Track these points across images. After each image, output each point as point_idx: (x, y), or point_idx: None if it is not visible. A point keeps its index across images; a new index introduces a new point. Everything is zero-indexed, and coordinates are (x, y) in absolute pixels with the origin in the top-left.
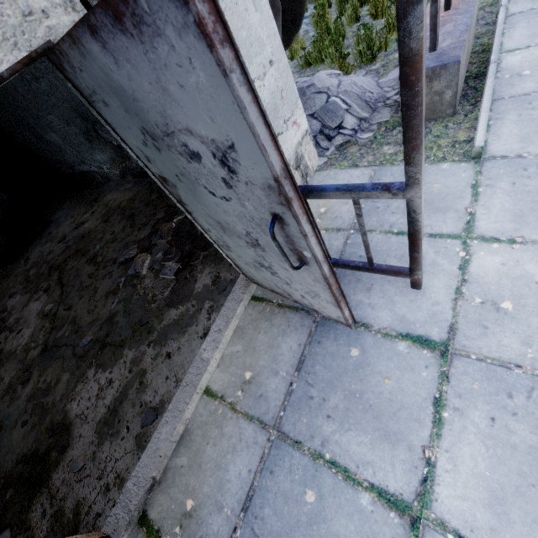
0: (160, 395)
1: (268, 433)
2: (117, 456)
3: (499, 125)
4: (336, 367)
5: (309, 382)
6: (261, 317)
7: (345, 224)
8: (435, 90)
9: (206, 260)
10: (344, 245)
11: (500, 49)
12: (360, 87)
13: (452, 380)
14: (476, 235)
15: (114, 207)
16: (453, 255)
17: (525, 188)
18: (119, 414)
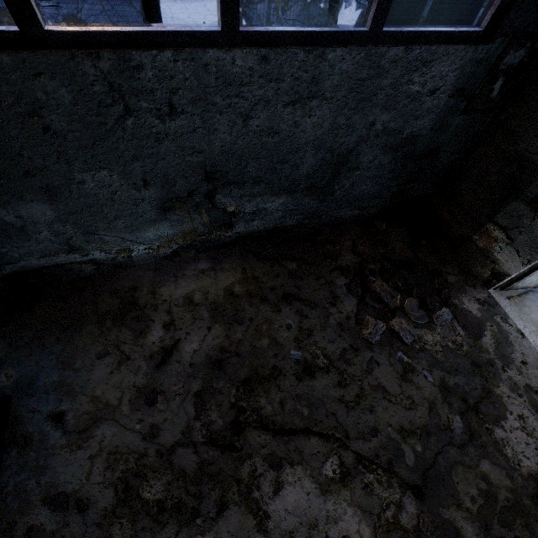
0: None
1: None
2: None
3: None
4: None
5: None
6: (520, 307)
7: None
8: None
9: (453, 294)
10: None
11: None
12: None
13: None
14: None
15: (223, 299)
16: None
17: None
18: None
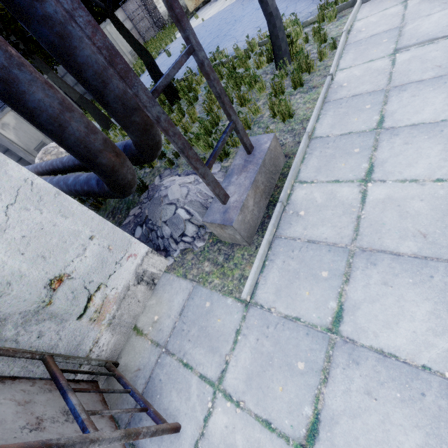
0: None
1: None
2: None
3: (270, 268)
4: None
5: None
6: None
7: (162, 340)
8: (228, 233)
9: None
10: (156, 362)
11: (297, 177)
12: (204, 194)
13: None
14: (222, 388)
15: None
16: (205, 404)
17: (262, 348)
18: None
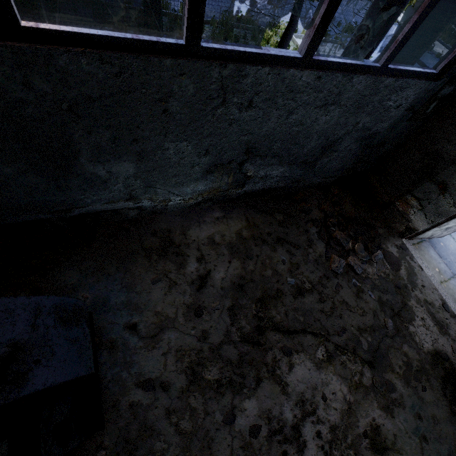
0: (438, 298)
1: (455, 278)
2: (455, 328)
3: None
4: (444, 250)
5: (445, 258)
6: (418, 251)
7: None
8: None
9: (382, 241)
10: None
11: None
12: None
13: (454, 238)
14: None
15: (236, 240)
16: None
17: None
18: (439, 320)
